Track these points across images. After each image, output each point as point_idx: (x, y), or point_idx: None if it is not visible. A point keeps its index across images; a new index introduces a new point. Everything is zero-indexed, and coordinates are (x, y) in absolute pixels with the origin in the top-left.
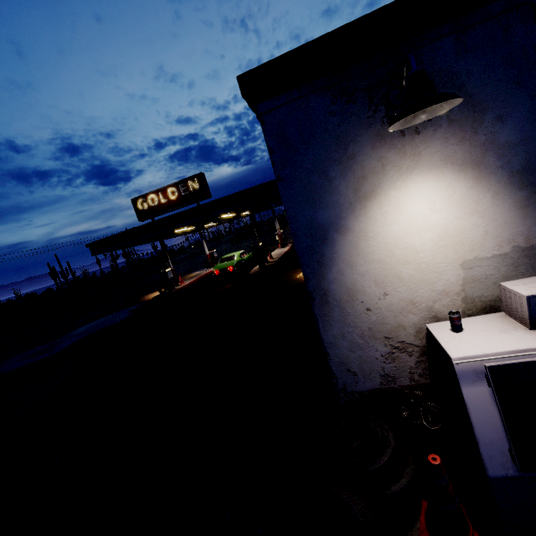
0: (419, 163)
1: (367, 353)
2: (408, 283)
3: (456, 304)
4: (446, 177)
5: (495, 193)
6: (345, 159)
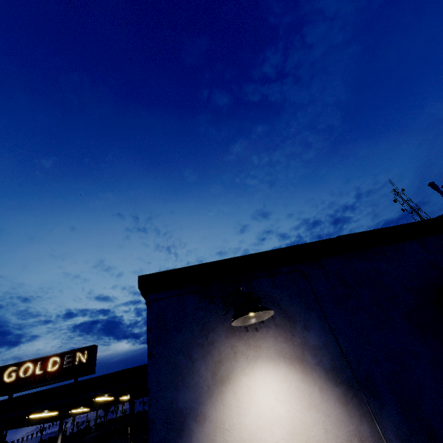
0: (260, 354)
1: None
2: None
3: None
4: (282, 369)
5: (320, 387)
6: (206, 344)
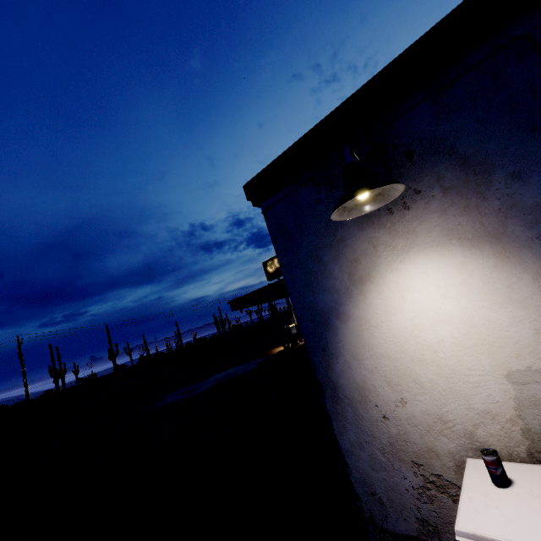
0: (415, 241)
1: (393, 478)
2: (430, 391)
3: (512, 437)
4: (455, 256)
5: (537, 273)
6: (335, 243)
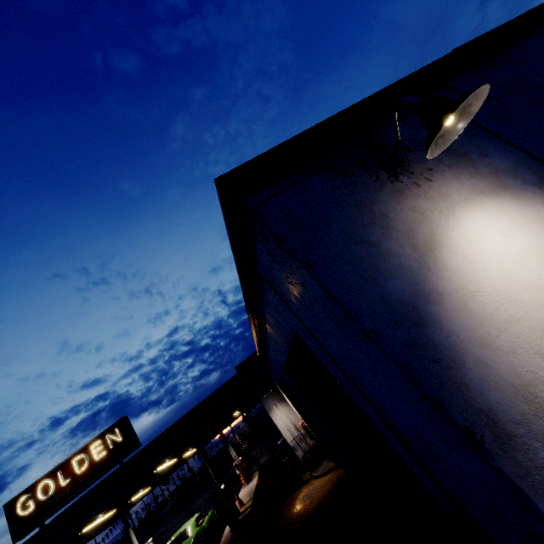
0: (453, 201)
1: None
2: None
3: None
4: (489, 205)
5: (543, 203)
6: (377, 220)
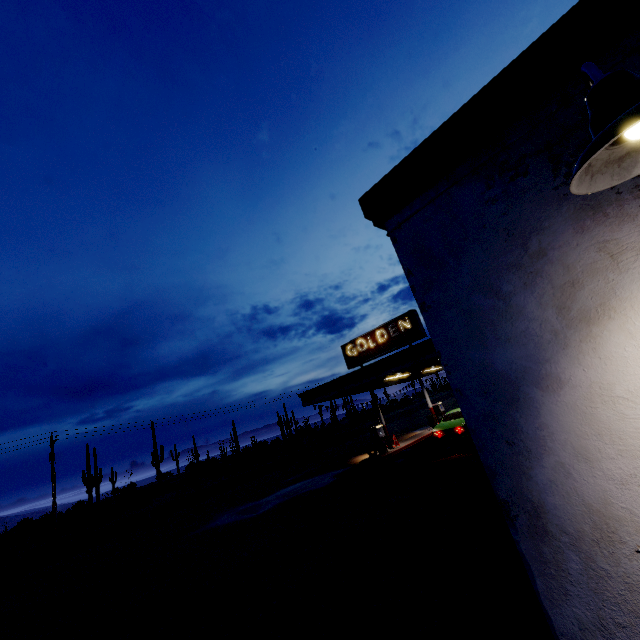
0: None
1: None
2: None
3: None
4: None
5: None
6: (527, 260)
